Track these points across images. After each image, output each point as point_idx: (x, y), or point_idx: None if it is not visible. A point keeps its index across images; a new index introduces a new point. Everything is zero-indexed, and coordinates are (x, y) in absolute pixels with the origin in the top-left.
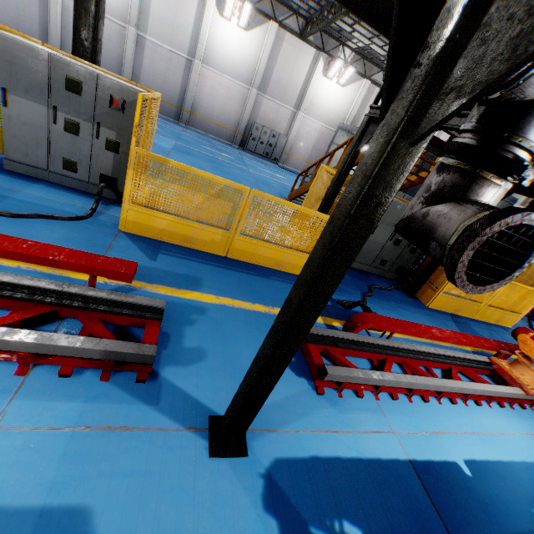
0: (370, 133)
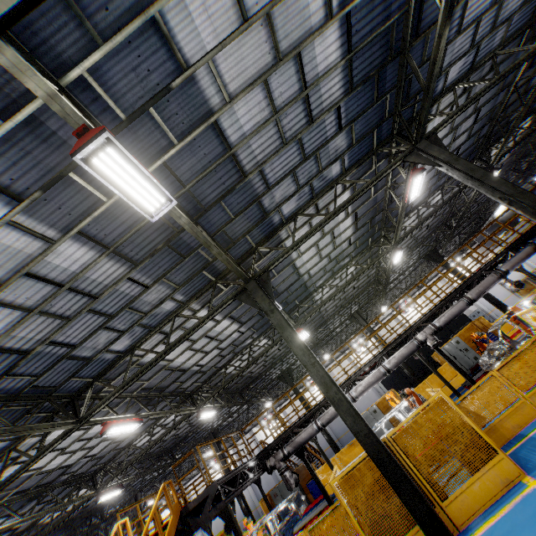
0: (234, 510)
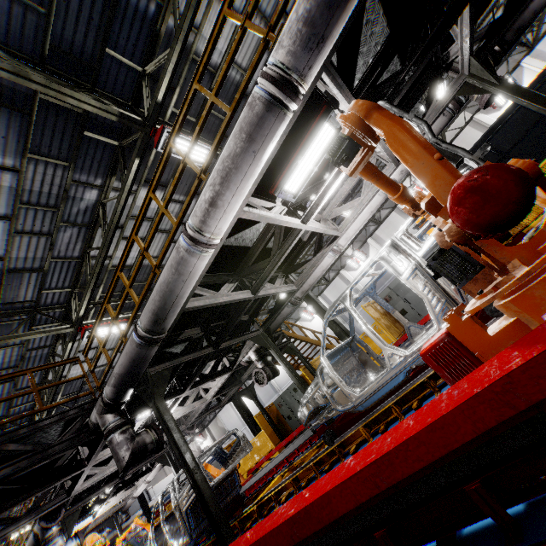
0: None
